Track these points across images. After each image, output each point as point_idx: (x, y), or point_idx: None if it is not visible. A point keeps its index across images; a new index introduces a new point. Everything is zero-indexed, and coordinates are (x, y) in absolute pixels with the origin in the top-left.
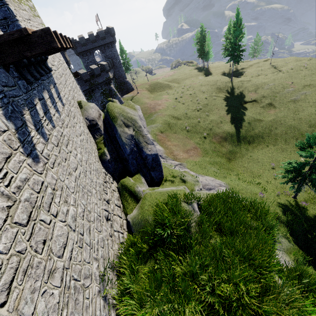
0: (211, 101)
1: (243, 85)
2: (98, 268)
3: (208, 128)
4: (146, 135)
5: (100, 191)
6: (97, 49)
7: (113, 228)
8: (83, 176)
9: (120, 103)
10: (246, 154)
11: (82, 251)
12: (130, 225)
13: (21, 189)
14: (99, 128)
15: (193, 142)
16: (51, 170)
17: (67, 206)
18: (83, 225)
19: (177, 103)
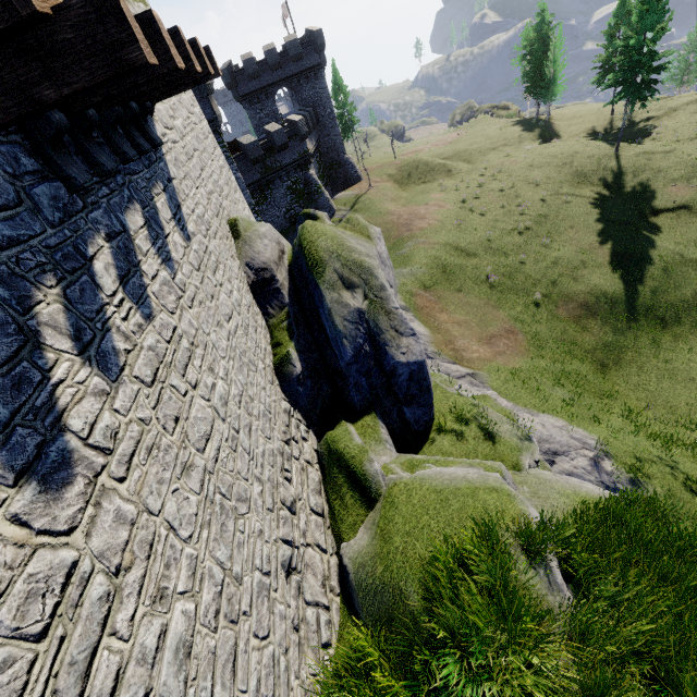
0: (557, 209)
1: (651, 163)
2: None
3: (547, 280)
4: (398, 309)
5: (274, 477)
6: (282, 84)
7: (303, 595)
8: (228, 453)
9: (329, 212)
10: (652, 354)
11: None
12: (348, 581)
13: None
14: (280, 288)
15: (505, 316)
16: (115, 492)
17: (162, 611)
18: (213, 655)
19: (467, 214)
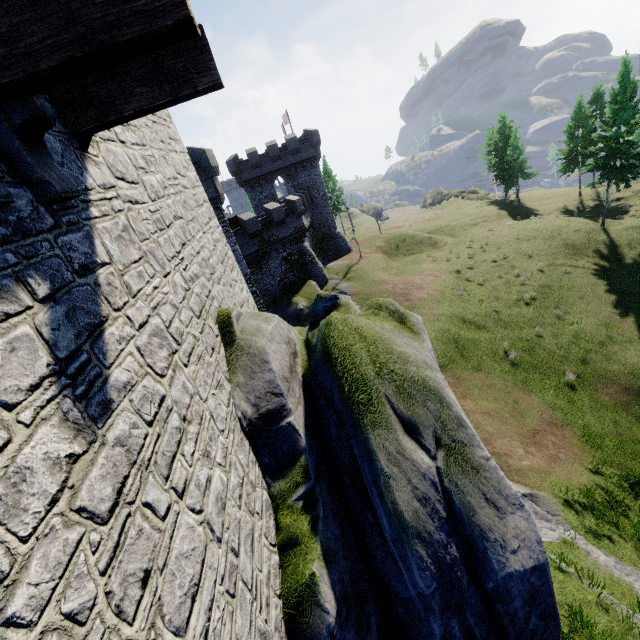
0: (559, 280)
1: None
2: None
3: (574, 357)
4: (488, 459)
5: None
6: (281, 172)
7: None
8: None
9: (322, 281)
10: None
11: None
12: None
13: None
14: (292, 422)
15: (540, 402)
16: None
17: None
18: None
19: (465, 284)
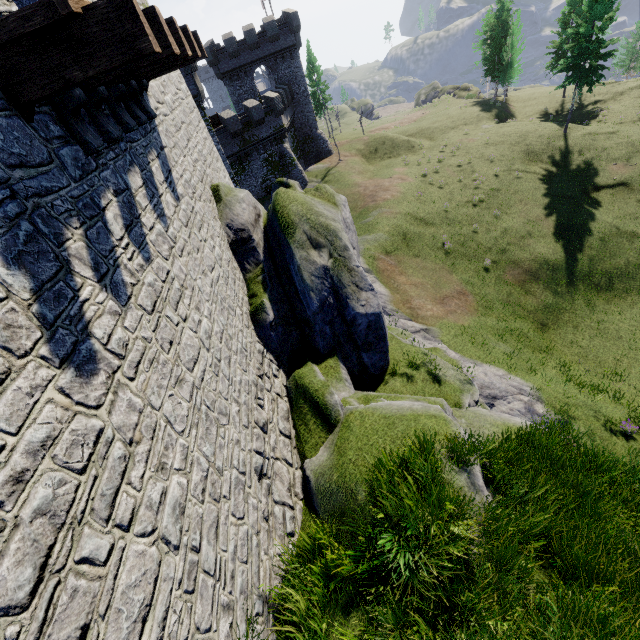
0: (509, 184)
1: (596, 143)
2: (230, 632)
3: (496, 248)
4: (359, 267)
5: (249, 402)
6: (260, 63)
7: (272, 496)
8: (212, 376)
9: (301, 183)
10: (586, 316)
11: (194, 602)
12: (310, 488)
13: (26, 480)
14: (256, 247)
15: (457, 279)
16: (127, 387)
17: (163, 478)
18: (201, 519)
19: (427, 187)
